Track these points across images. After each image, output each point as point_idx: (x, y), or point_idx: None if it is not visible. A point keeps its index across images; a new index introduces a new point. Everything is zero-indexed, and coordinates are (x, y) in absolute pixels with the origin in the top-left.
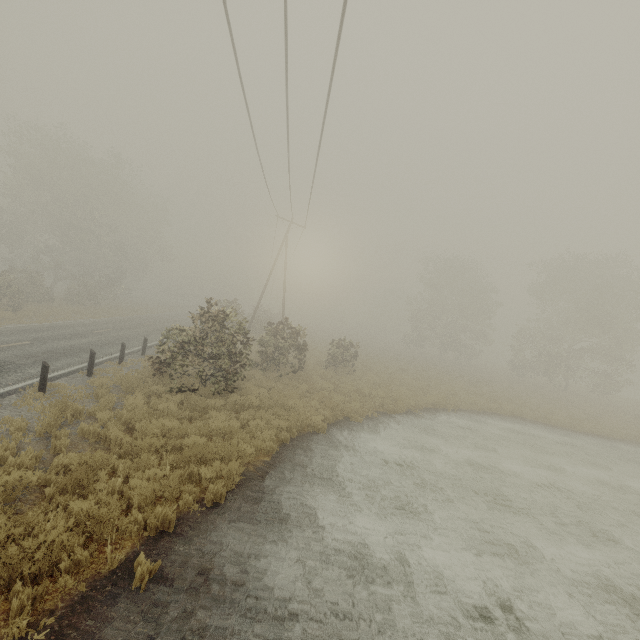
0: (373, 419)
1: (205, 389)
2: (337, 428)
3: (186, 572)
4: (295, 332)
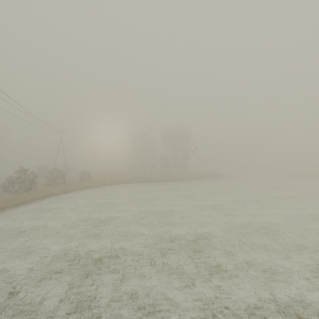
0: (81, 190)
1: (21, 191)
2: (65, 193)
3: (7, 211)
4: (59, 171)
